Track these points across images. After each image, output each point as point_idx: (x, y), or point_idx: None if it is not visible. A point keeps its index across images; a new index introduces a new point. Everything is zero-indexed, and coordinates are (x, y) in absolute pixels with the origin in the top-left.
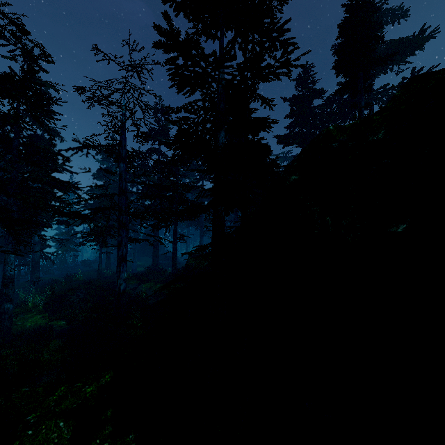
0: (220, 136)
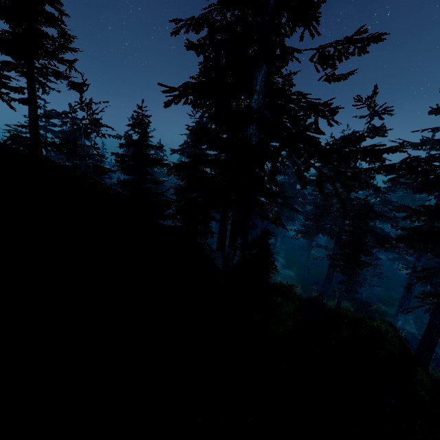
0: None
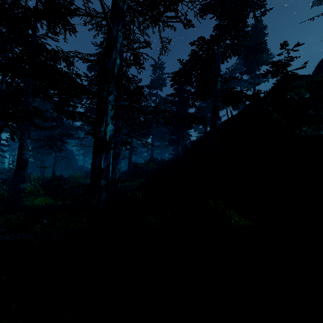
0: (218, 79)
